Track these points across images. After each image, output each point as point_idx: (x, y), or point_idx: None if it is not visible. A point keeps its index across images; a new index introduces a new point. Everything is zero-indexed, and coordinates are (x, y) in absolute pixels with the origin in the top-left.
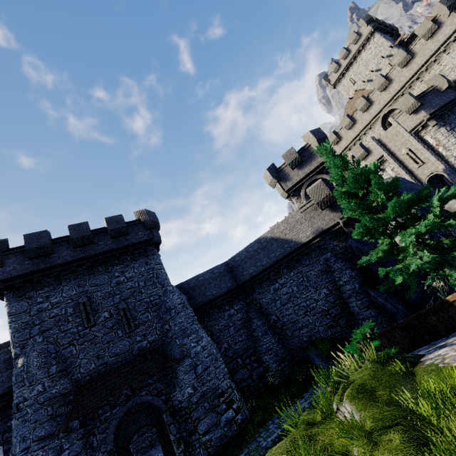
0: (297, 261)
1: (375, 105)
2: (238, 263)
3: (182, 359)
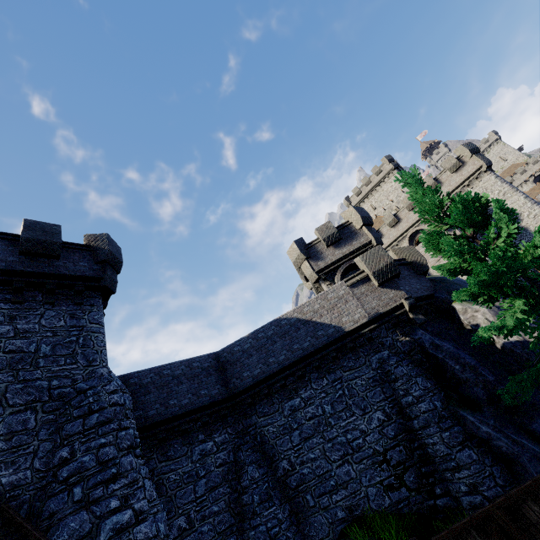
0: (335, 359)
1: (403, 222)
2: (236, 356)
3: None
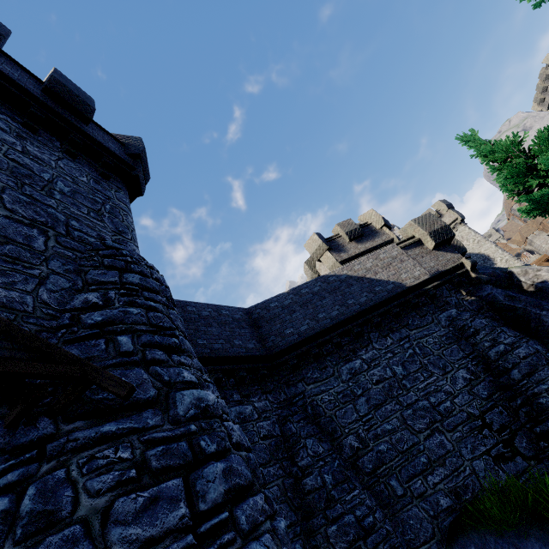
0: (398, 317)
1: None
2: (274, 312)
3: (121, 414)
